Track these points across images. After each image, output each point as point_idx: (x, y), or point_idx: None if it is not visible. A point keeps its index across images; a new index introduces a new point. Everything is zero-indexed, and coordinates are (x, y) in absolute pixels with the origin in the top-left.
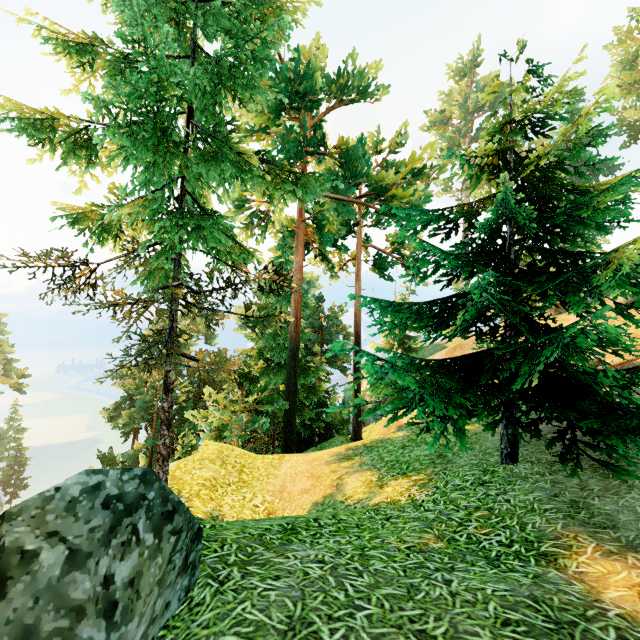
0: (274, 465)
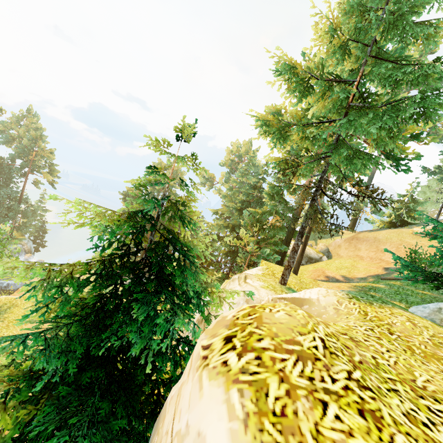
0: (315, 284)
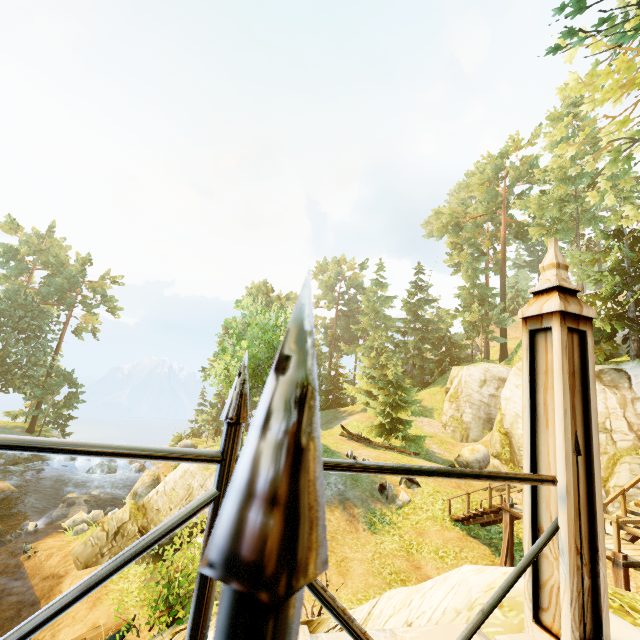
0: None
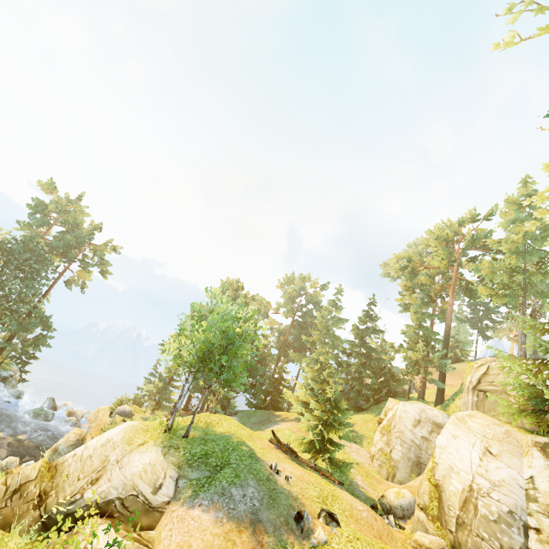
0: None
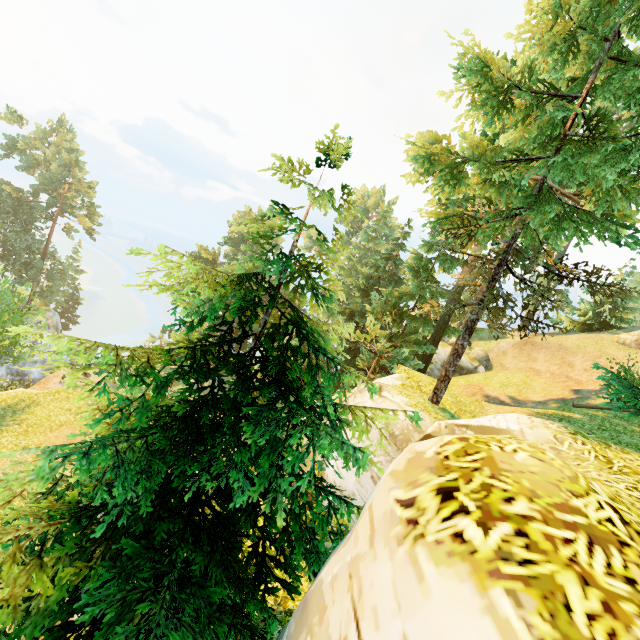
0: (478, 406)
